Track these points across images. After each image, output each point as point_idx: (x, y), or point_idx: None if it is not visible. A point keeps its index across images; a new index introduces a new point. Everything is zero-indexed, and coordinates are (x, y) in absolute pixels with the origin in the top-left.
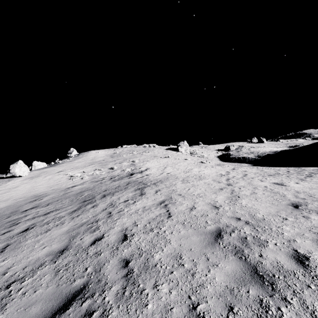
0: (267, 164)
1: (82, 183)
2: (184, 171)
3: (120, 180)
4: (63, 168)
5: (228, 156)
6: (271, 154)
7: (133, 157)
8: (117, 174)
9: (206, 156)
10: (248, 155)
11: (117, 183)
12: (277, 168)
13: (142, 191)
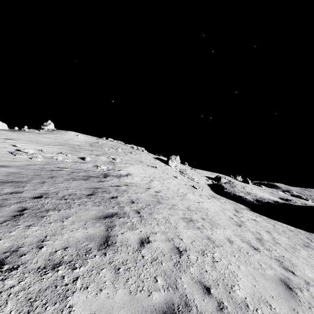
0: (266, 214)
1: (25, 165)
2: (177, 195)
3: (84, 181)
4: (19, 136)
5: (222, 189)
6: (272, 203)
7: (115, 154)
8: (86, 168)
9: (196, 180)
10: (246, 196)
11: (74, 185)
12: (284, 225)
13: (110, 229)
